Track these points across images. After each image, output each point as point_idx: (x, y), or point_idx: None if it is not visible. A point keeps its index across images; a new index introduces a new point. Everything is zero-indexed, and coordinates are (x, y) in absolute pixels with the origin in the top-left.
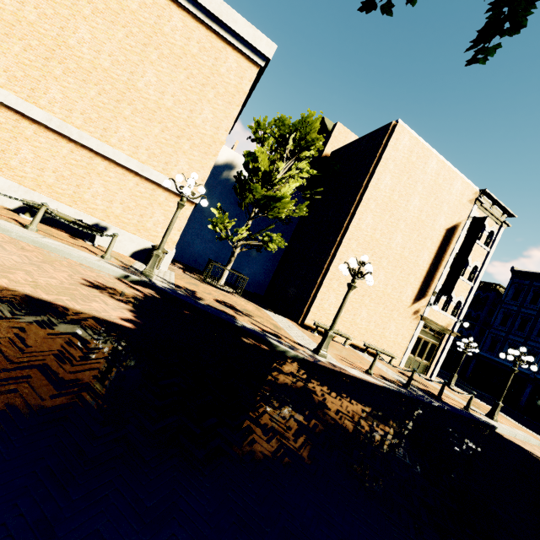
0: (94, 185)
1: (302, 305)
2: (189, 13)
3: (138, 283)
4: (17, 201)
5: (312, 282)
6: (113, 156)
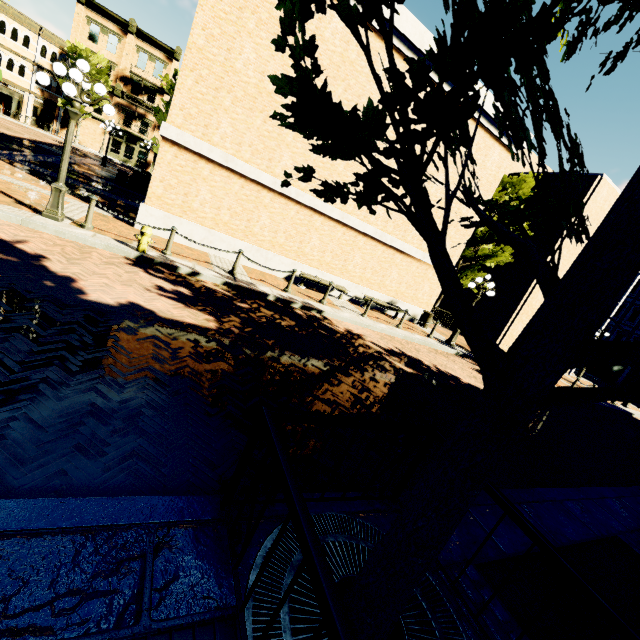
0: (392, 273)
1: (495, 334)
2: (475, 121)
3: (462, 355)
4: (350, 294)
5: (505, 315)
6: (408, 251)
